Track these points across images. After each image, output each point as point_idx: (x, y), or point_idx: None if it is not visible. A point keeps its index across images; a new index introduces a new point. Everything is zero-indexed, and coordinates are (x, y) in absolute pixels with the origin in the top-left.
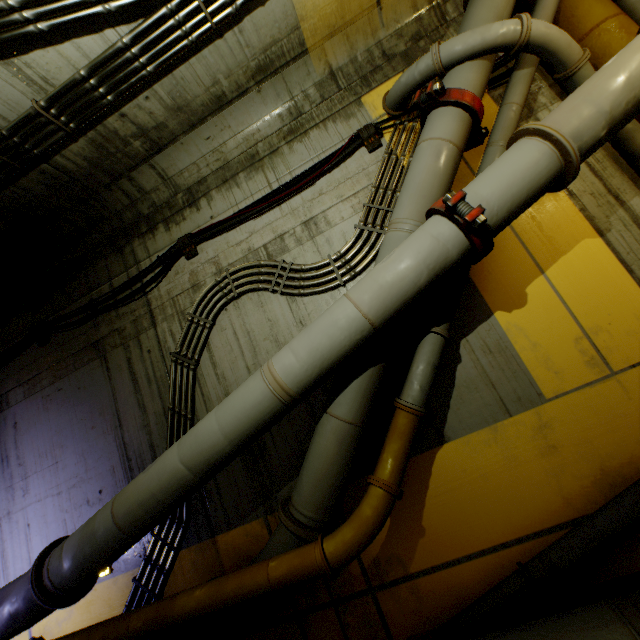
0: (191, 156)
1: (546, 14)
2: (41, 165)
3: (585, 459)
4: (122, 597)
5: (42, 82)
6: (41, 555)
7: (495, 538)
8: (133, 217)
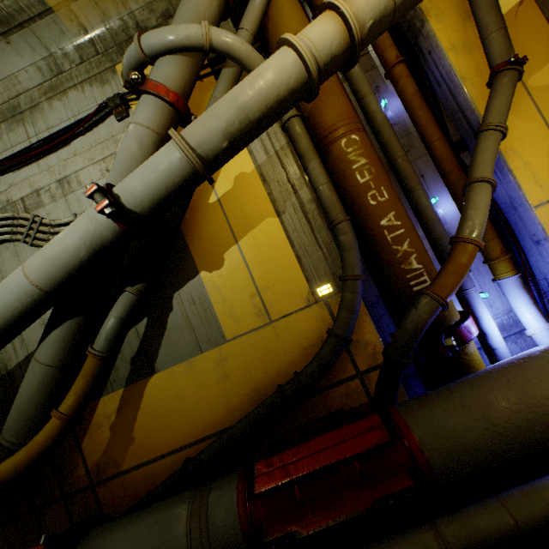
0: None
1: (250, 20)
2: None
3: (246, 383)
4: None
5: None
6: None
7: (182, 441)
8: None
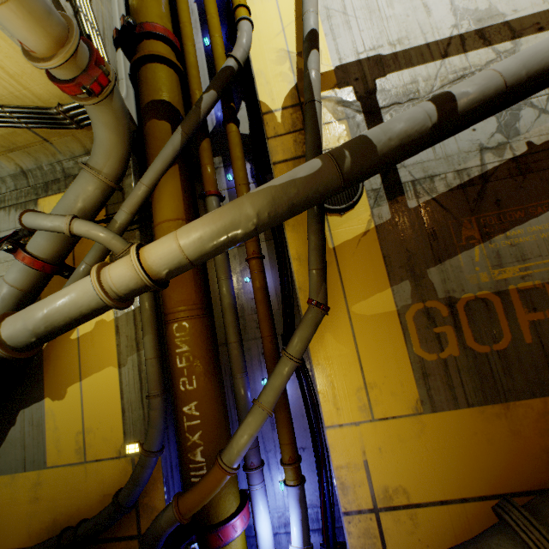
0: None
1: (129, 204)
2: None
3: (50, 511)
4: None
5: None
6: None
7: None
8: None
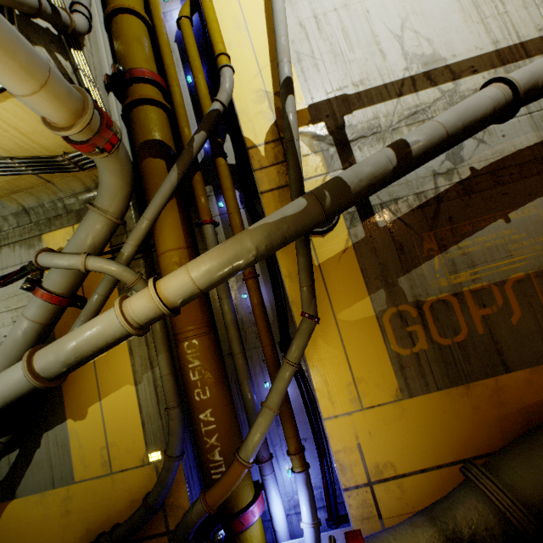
0: None
1: (134, 237)
2: None
3: (82, 521)
4: None
5: None
6: None
7: None
8: None
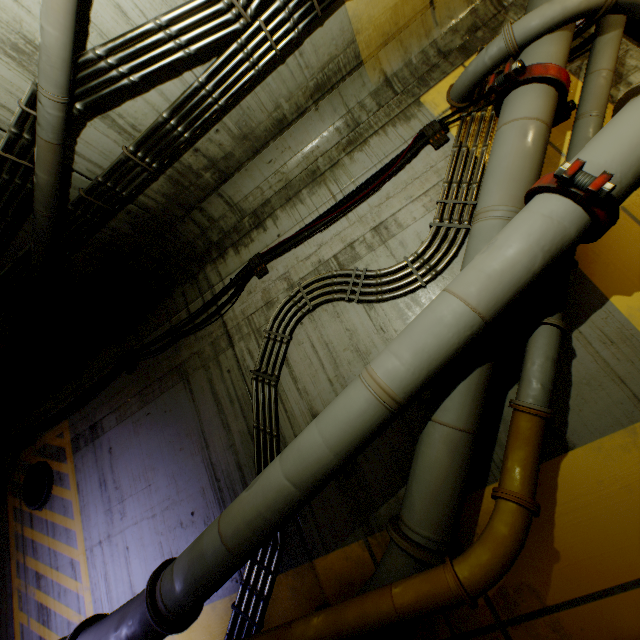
0: (255, 181)
1: None
2: (127, 206)
3: None
4: (221, 624)
5: (131, 129)
6: (152, 577)
7: None
8: (204, 245)
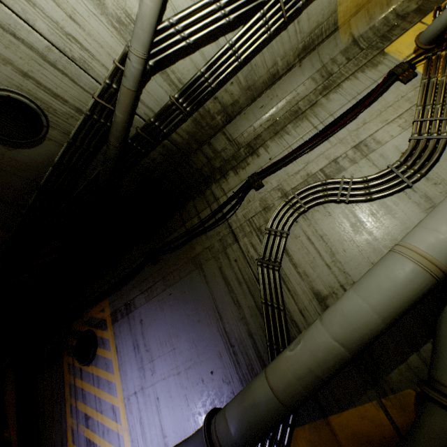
0: (249, 122)
1: None
2: (163, 141)
3: None
4: None
5: (177, 82)
6: (206, 423)
7: None
8: (209, 170)
